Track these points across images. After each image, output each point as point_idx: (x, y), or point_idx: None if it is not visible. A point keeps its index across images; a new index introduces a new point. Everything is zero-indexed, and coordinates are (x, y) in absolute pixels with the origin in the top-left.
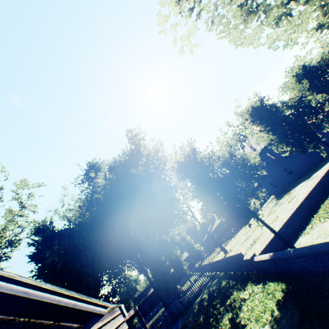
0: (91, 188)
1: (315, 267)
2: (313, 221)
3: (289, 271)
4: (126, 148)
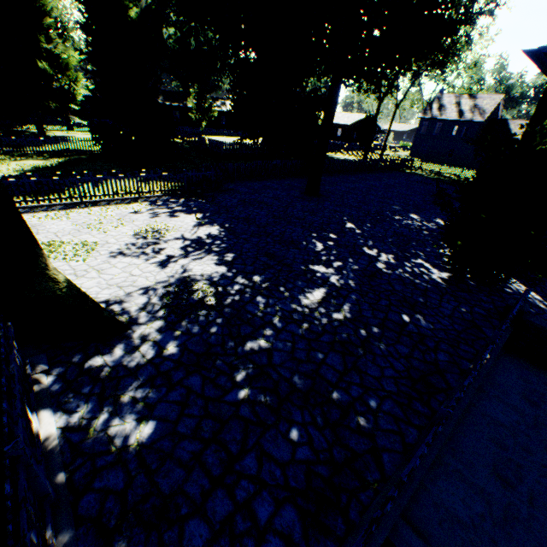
0: None
1: None
2: None
3: None
4: None
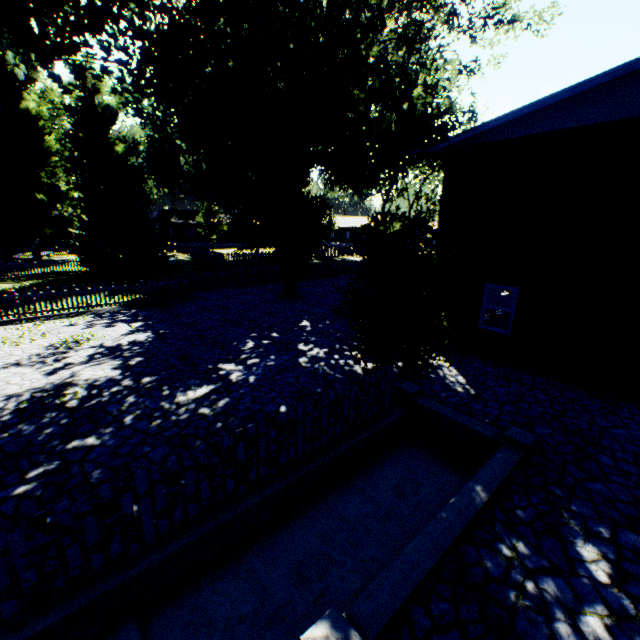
0: None
1: None
2: None
3: None
4: None
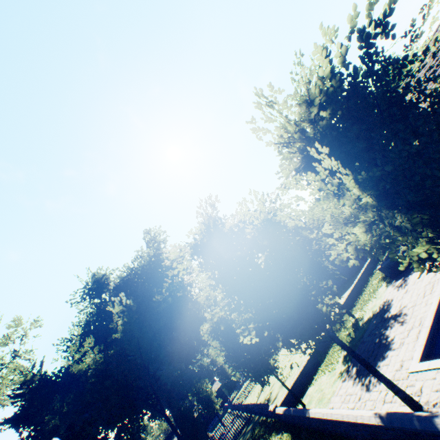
0: (92, 305)
1: (303, 423)
2: (319, 372)
3: (295, 424)
4: (142, 250)
